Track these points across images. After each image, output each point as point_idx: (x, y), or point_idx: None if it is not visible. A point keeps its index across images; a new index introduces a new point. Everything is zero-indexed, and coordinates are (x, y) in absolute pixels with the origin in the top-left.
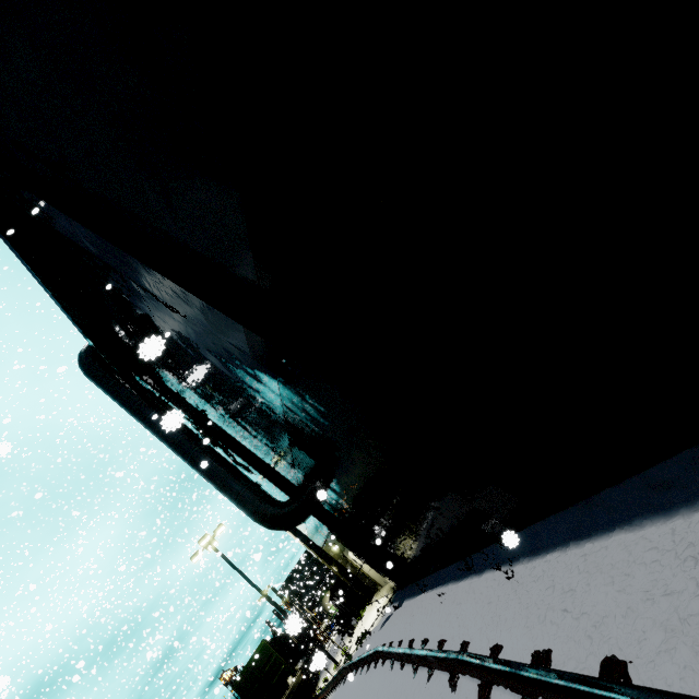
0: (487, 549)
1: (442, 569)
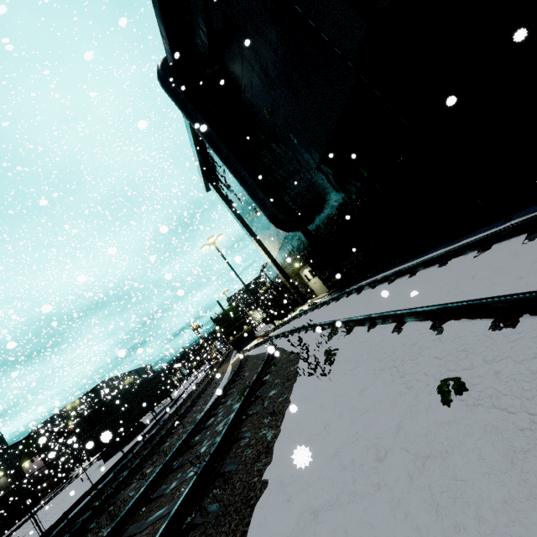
0: (460, 238)
1: (399, 264)
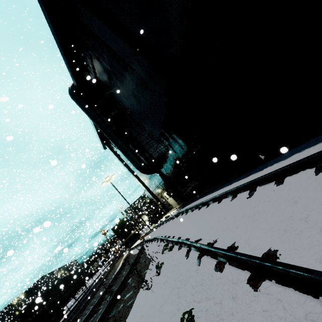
0: (233, 180)
1: (209, 192)
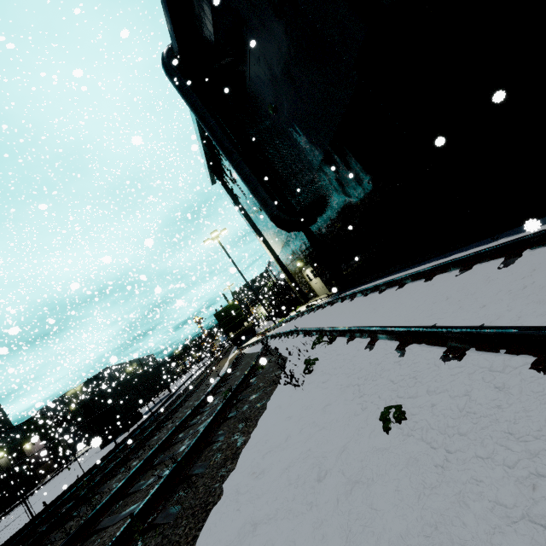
0: (453, 251)
1: (395, 272)
